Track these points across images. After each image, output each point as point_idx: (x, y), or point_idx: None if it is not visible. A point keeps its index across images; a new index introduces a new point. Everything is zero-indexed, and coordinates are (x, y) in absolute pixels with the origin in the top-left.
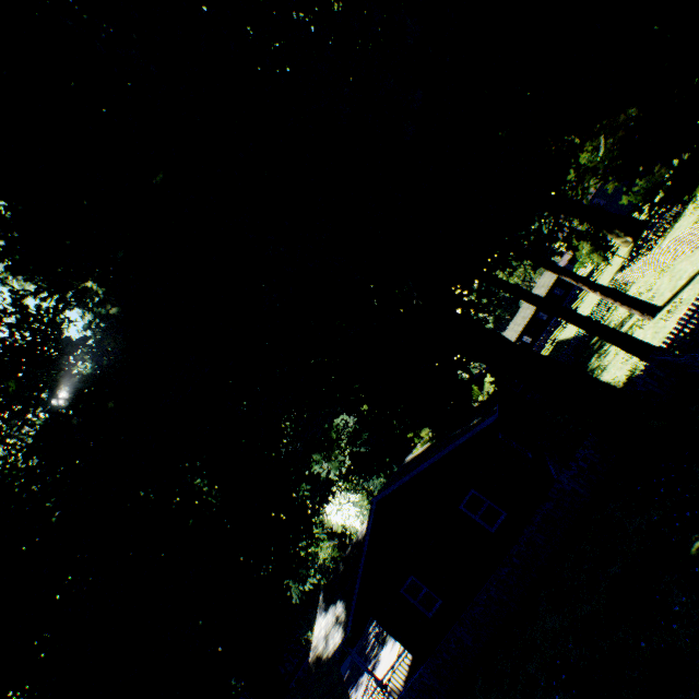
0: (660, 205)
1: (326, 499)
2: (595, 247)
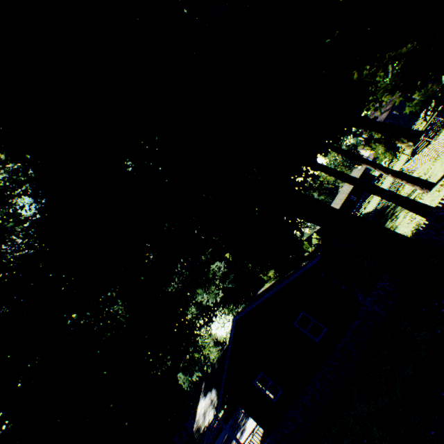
0: (433, 110)
1: (211, 320)
2: (387, 148)
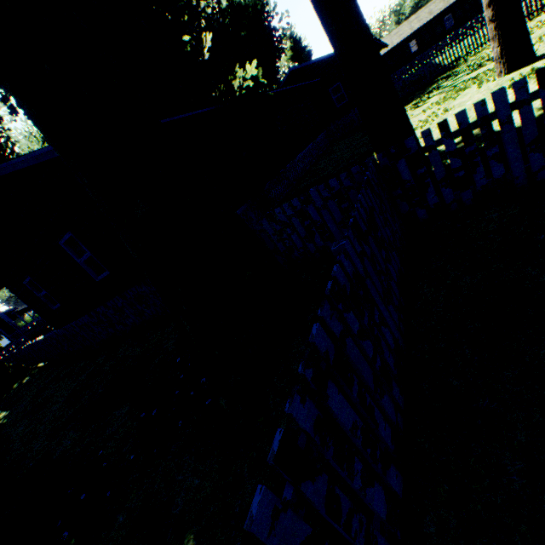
0: None
1: None
2: None
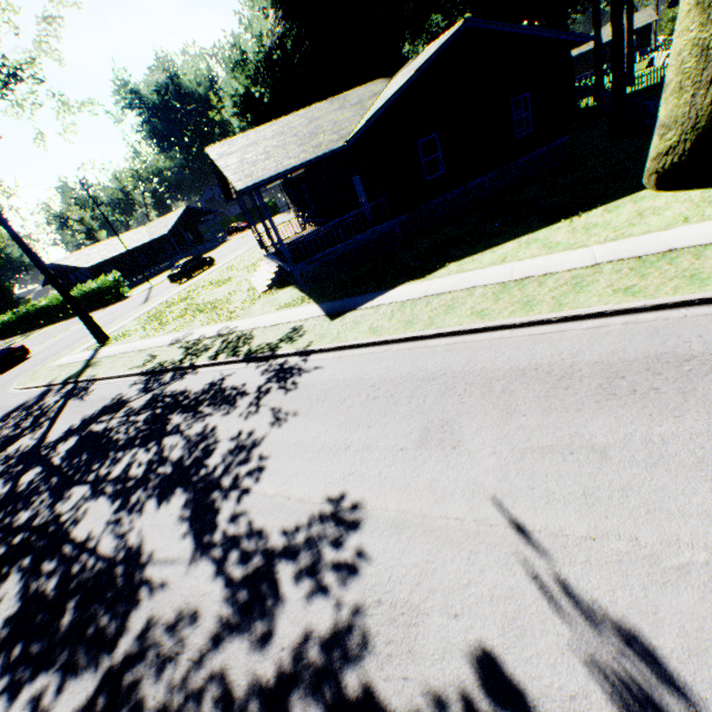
0: None
1: None
2: None
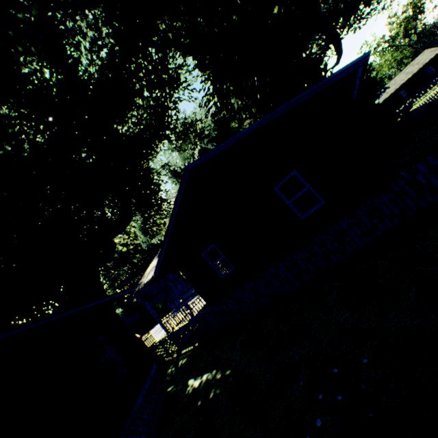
0: None
1: None
2: None
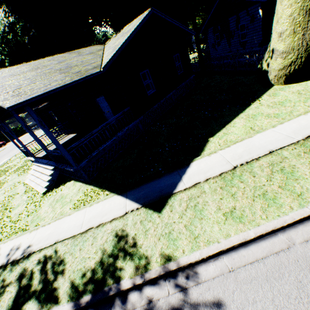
0: None
1: None
2: None
